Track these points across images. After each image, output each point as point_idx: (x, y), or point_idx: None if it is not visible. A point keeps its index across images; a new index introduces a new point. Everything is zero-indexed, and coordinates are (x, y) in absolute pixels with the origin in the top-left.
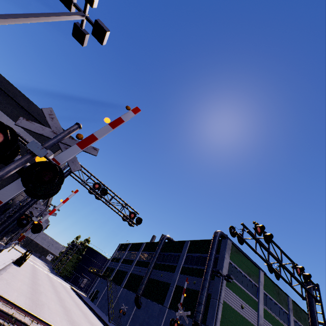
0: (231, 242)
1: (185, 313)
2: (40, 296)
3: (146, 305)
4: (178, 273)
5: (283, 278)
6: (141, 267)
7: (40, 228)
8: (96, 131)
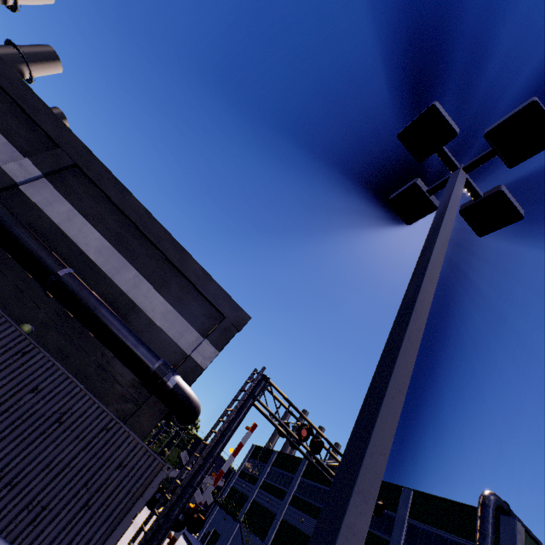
0: (523, 526)
1: None
2: None
3: None
4: None
5: None
6: (305, 514)
7: (202, 524)
8: None
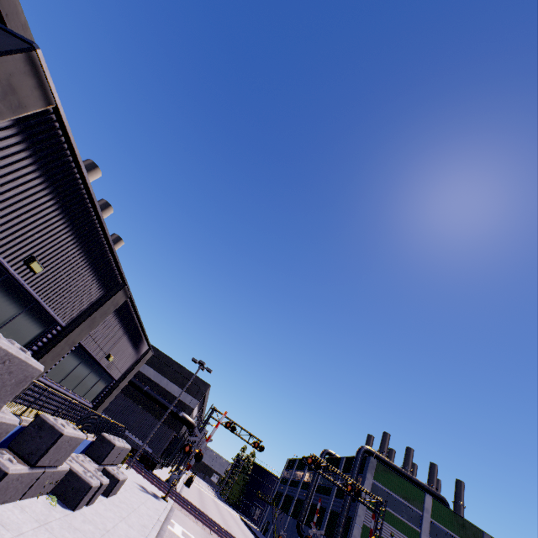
0: (376, 459)
1: (319, 531)
2: (207, 510)
3: (307, 534)
4: (332, 497)
5: (349, 494)
6: (306, 490)
7: None
8: (211, 432)
